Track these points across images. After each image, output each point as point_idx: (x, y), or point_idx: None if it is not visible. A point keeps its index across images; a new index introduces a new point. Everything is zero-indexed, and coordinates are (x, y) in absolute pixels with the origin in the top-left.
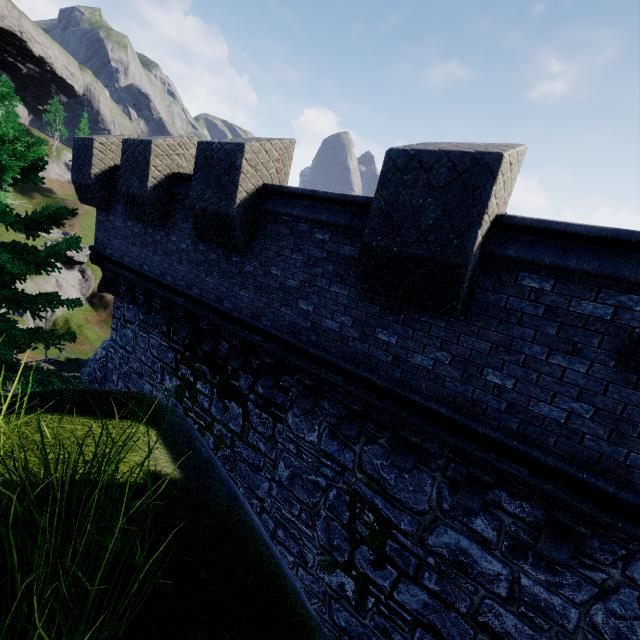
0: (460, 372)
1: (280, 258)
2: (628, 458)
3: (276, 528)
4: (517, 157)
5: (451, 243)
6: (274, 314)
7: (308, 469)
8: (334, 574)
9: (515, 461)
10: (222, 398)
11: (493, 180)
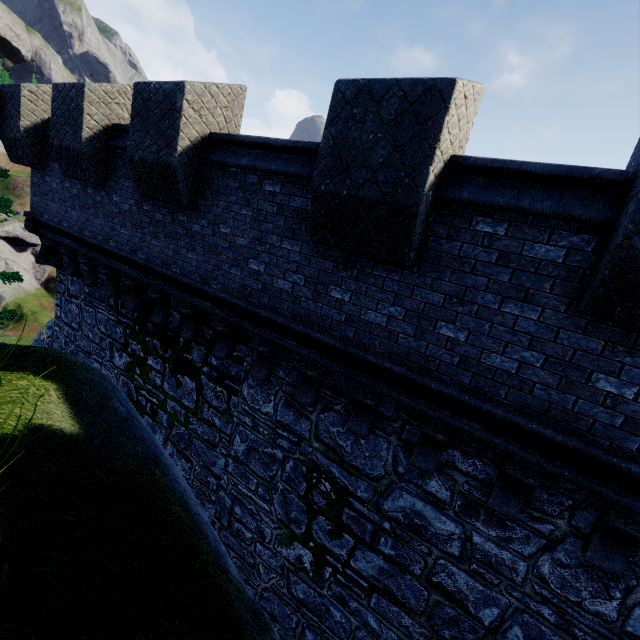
0: (414, 327)
1: (229, 215)
2: (576, 405)
3: (233, 505)
4: (473, 93)
5: (402, 182)
6: (224, 277)
7: (264, 442)
8: (292, 547)
9: (468, 417)
10: (175, 373)
11: (445, 109)
